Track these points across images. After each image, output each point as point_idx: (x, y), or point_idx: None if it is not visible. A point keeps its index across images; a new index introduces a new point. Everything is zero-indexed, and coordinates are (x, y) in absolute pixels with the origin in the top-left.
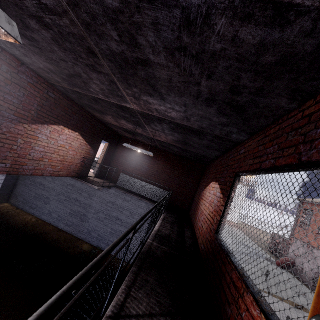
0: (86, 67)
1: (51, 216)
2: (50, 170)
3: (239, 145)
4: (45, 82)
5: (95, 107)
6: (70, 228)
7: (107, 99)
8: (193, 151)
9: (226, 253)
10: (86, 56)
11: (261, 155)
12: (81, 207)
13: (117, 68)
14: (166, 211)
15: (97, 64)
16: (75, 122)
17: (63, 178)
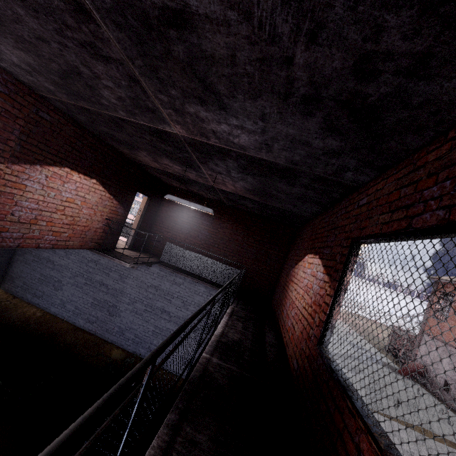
0: (83, 51)
1: (64, 309)
2: (51, 239)
3: (357, 192)
4: (31, 93)
5: (120, 137)
6: (93, 326)
7: (133, 119)
8: (277, 207)
9: (343, 389)
10: (74, 22)
11: (410, 203)
12: (109, 295)
13: (134, 43)
14: (237, 300)
15: (99, 40)
16: (89, 162)
17: (82, 251)
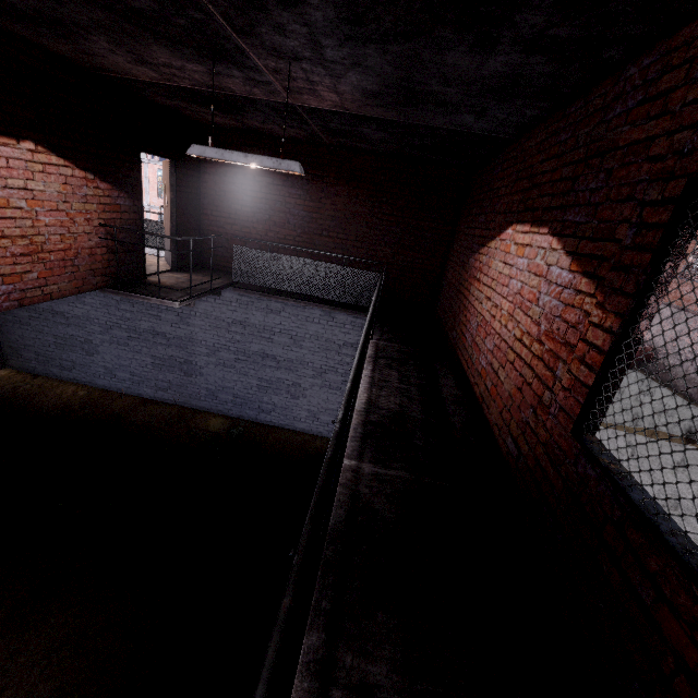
0: None
1: (116, 379)
2: (6, 291)
3: None
4: None
5: None
6: (169, 394)
7: None
8: (436, 128)
9: (690, 576)
10: None
11: None
12: (173, 348)
13: None
14: (379, 325)
15: None
16: None
17: None
